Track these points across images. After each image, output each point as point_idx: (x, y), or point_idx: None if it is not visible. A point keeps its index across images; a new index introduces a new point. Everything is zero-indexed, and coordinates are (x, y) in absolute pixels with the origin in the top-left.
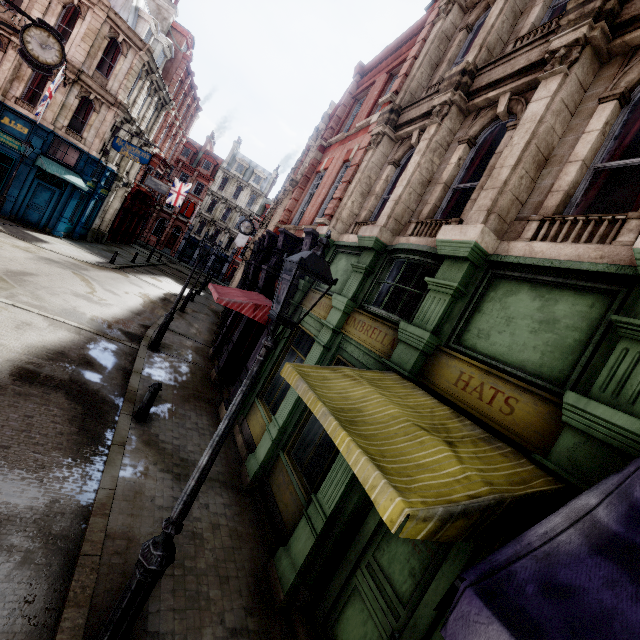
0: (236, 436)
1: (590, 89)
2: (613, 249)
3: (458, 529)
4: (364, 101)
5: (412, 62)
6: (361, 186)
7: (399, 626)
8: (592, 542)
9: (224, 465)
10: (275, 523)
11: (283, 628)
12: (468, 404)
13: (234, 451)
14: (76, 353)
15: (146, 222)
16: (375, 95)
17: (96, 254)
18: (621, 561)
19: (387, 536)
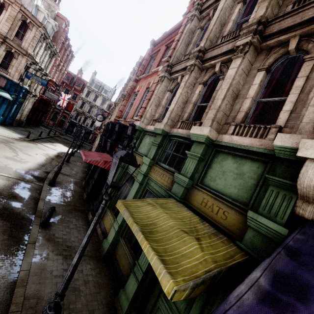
0: (97, 229)
1: (254, 64)
2: (266, 141)
3: (201, 290)
4: (155, 58)
5: (177, 42)
6: (155, 101)
7: None
8: (258, 297)
9: (91, 246)
10: (118, 275)
11: None
12: (207, 214)
13: (96, 237)
14: (7, 192)
15: (47, 114)
16: (160, 56)
17: (18, 133)
18: (270, 306)
19: None
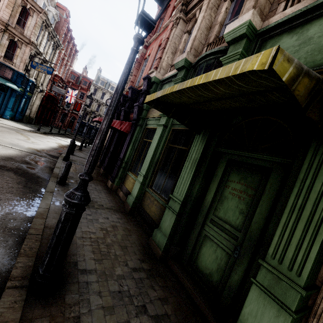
0: (119, 193)
1: None
2: None
3: (304, 88)
4: (165, 16)
5: None
6: (171, 48)
7: (239, 243)
8: None
9: (114, 203)
10: (149, 223)
11: (164, 268)
12: None
13: (119, 199)
14: (20, 159)
15: (56, 116)
16: (171, 10)
17: (29, 127)
18: None
19: (220, 201)
